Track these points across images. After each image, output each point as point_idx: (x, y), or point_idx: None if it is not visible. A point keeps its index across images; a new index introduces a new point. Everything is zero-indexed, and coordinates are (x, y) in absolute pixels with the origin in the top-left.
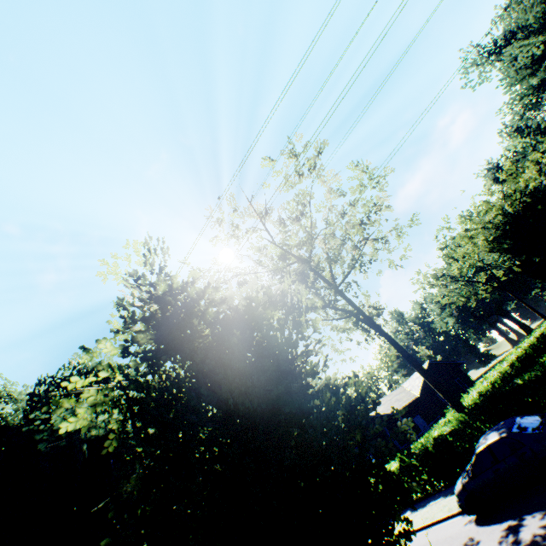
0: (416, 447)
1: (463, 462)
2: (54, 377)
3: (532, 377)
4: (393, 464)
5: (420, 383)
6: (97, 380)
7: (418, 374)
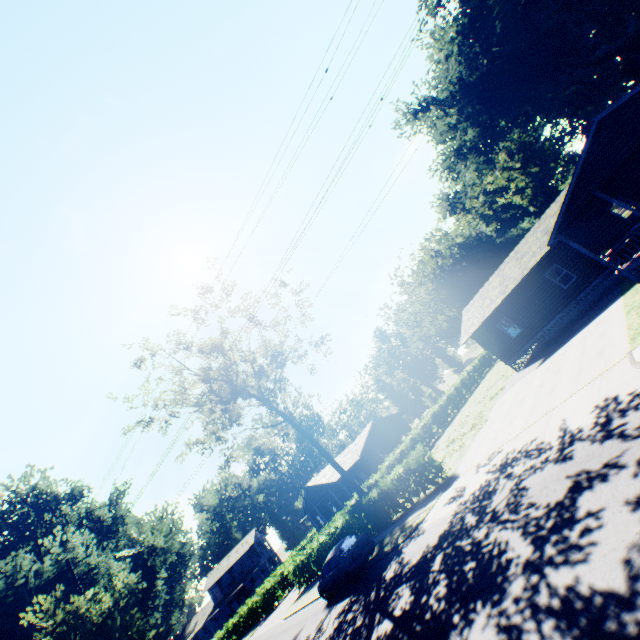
0: (326, 532)
1: None
2: None
3: (373, 495)
4: (315, 543)
5: (362, 444)
6: (36, 506)
7: (365, 432)
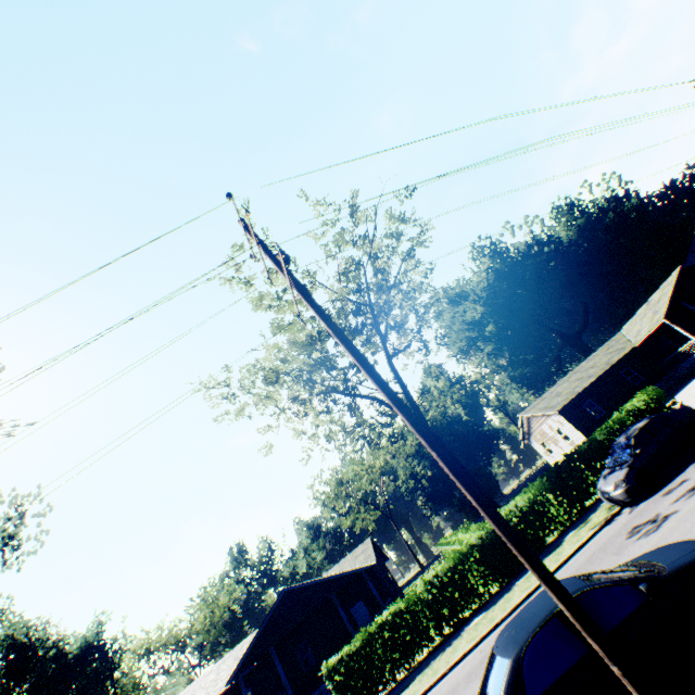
0: (484, 528)
1: (539, 534)
2: None
3: (604, 431)
4: (445, 564)
5: (371, 554)
6: None
7: (358, 551)
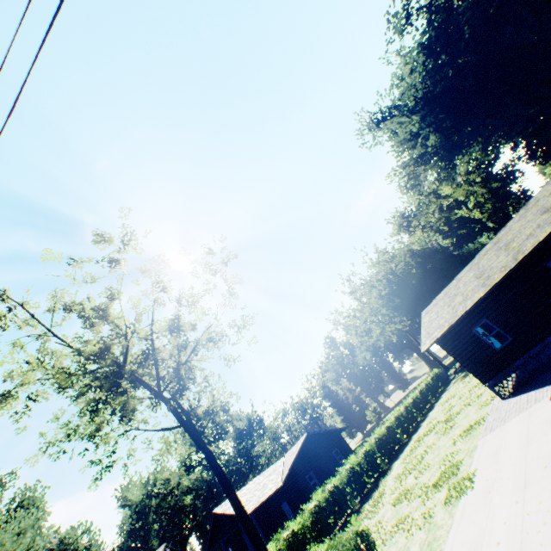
0: None
1: None
2: None
3: None
4: None
5: (289, 465)
6: None
7: (295, 447)
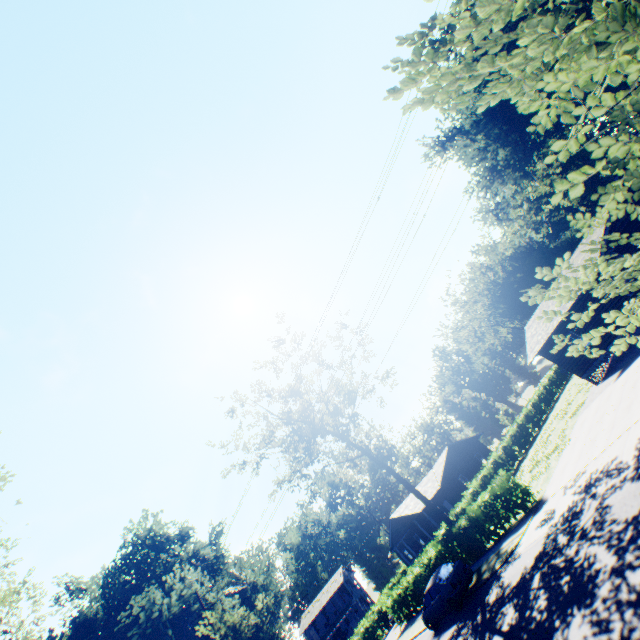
0: (419, 564)
1: None
2: (116, 563)
3: (462, 523)
4: (410, 576)
5: (441, 472)
6: (153, 547)
7: (441, 459)
